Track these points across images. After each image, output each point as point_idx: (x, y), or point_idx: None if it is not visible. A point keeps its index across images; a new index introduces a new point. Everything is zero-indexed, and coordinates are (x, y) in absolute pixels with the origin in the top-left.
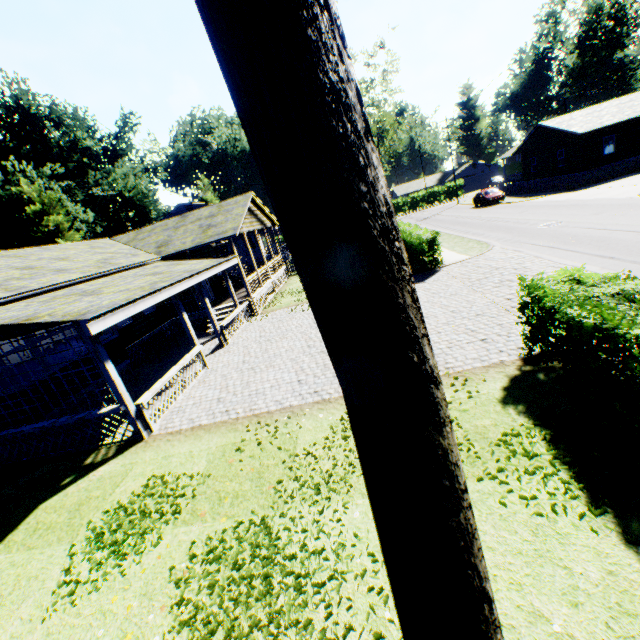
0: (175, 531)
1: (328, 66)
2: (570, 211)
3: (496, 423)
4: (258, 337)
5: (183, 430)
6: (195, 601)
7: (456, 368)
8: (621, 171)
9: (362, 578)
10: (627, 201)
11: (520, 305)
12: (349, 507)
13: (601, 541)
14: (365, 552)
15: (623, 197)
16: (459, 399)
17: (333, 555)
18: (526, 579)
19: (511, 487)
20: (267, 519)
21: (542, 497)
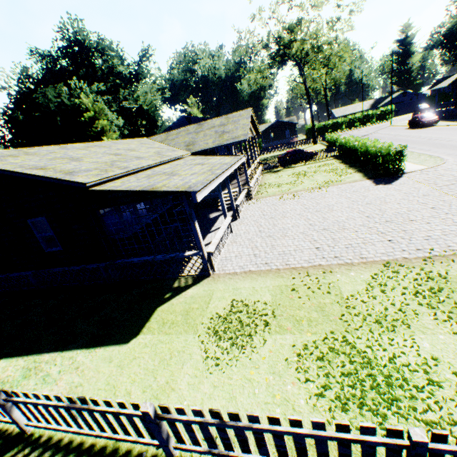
0: (273, 337)
1: None
2: None
3: None
4: (262, 215)
5: (238, 273)
6: (318, 383)
7: None
8: None
9: (455, 388)
10: None
11: None
12: (414, 339)
13: None
14: (447, 371)
15: None
16: None
17: (419, 369)
18: None
19: None
20: (346, 338)
21: None
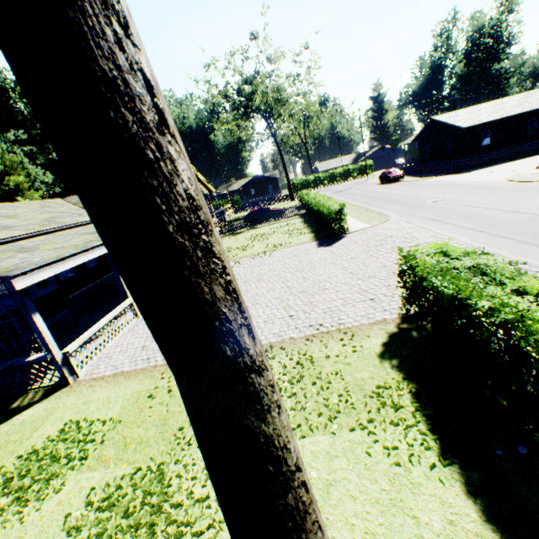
0: (79, 477)
1: (96, 52)
2: (453, 190)
3: (373, 376)
4: None
5: (106, 376)
6: None
7: (347, 324)
8: (495, 159)
9: None
10: (497, 184)
11: (400, 272)
12: None
13: (446, 491)
14: None
15: (494, 181)
16: (345, 353)
17: (215, 503)
18: (379, 528)
19: (378, 437)
20: (163, 466)
21: (402, 447)
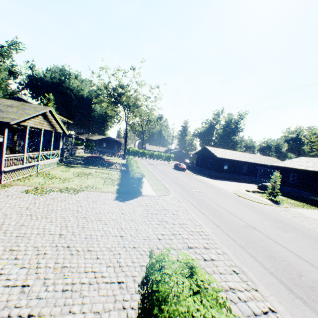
0: None
1: None
2: (207, 188)
3: None
4: None
5: None
6: None
7: None
8: (228, 178)
9: None
10: (228, 193)
11: (146, 274)
12: None
13: None
14: None
15: (227, 190)
16: None
17: None
18: None
19: None
20: None
21: None
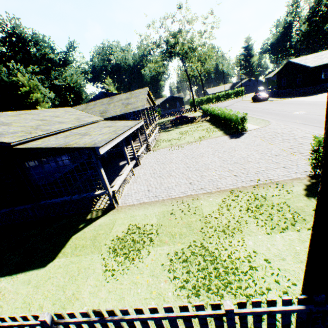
0: (155, 249)
1: None
2: (308, 106)
3: (307, 205)
4: (156, 162)
5: (135, 204)
6: (182, 278)
7: (275, 180)
8: None
9: (265, 269)
10: None
11: (311, 150)
12: (244, 240)
13: None
14: (262, 259)
15: None
16: (282, 194)
17: (245, 260)
18: None
19: None
20: (203, 244)
21: None
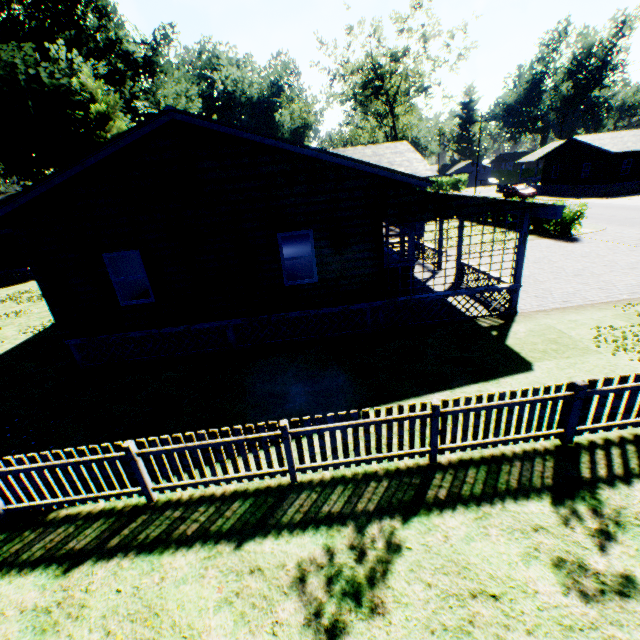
0: None
1: None
2: (633, 211)
3: None
4: None
5: (546, 310)
6: None
7: None
8: (635, 190)
9: None
10: None
11: None
12: None
13: None
14: None
15: None
16: None
17: None
18: None
19: None
20: None
21: None
